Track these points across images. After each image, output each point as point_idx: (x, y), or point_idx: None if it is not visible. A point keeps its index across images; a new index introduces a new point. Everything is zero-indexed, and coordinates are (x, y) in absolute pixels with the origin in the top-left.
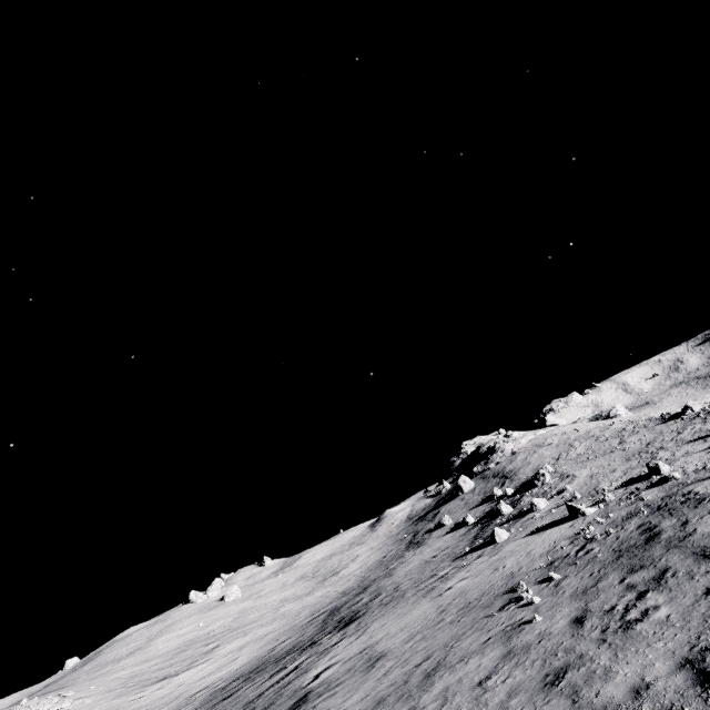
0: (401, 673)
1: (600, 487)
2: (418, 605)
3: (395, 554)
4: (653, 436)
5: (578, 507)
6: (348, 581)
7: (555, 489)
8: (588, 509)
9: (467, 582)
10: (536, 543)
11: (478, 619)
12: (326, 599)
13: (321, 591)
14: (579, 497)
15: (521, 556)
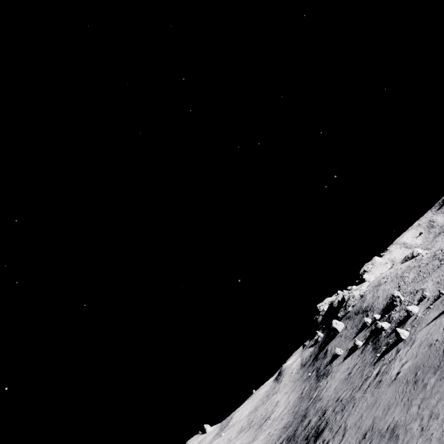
0: (442, 420)
1: None
2: (380, 393)
3: (310, 388)
4: None
5: None
6: (282, 419)
7: (414, 301)
8: None
9: (412, 362)
10: None
11: None
12: (273, 437)
13: (263, 434)
14: None
15: None
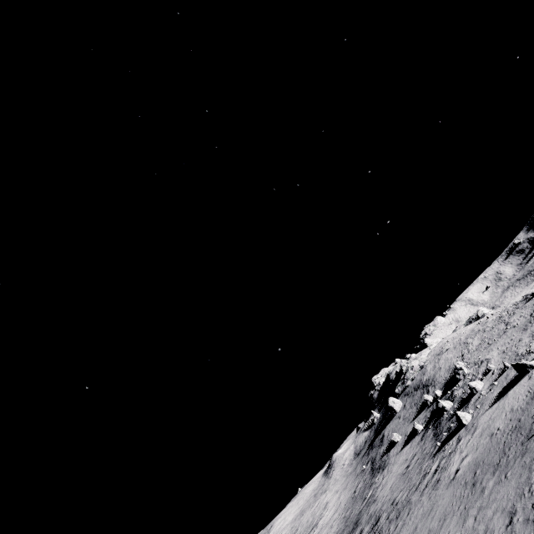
0: None
1: (521, 352)
2: (437, 496)
3: (364, 485)
4: (530, 309)
5: (524, 362)
6: (332, 527)
7: (479, 374)
8: (533, 362)
9: (472, 457)
10: (509, 402)
11: (529, 463)
12: None
13: None
14: (509, 365)
15: (507, 415)
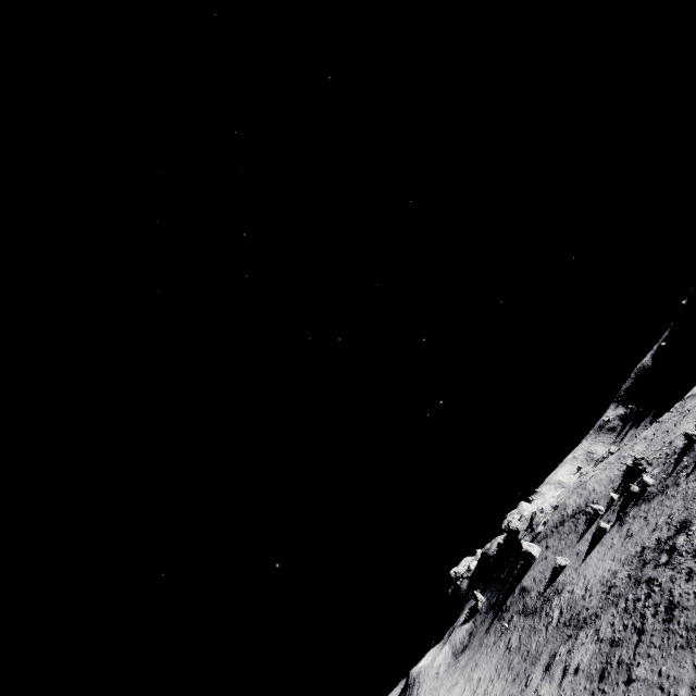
0: None
1: None
2: None
3: (525, 629)
4: None
5: None
6: (490, 690)
7: (678, 444)
8: None
9: None
10: None
11: None
12: None
13: None
14: None
15: None
